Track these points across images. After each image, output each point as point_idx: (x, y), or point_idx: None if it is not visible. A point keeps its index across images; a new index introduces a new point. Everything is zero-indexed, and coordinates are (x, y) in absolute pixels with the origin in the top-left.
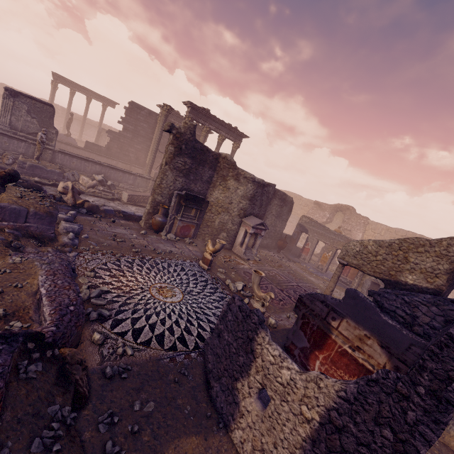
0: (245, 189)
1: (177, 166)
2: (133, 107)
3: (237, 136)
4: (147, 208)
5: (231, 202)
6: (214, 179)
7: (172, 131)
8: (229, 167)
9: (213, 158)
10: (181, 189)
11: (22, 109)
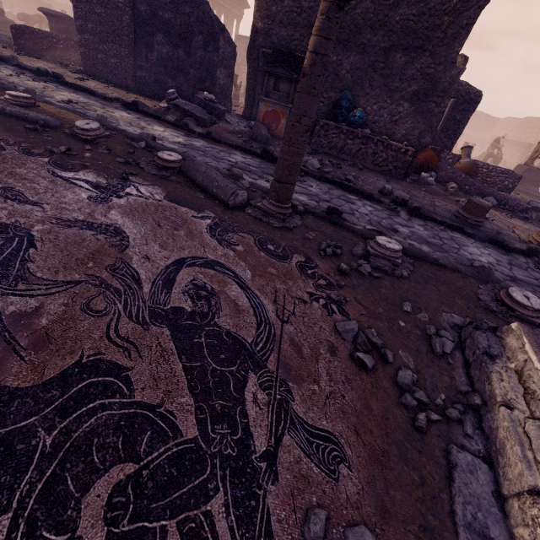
0: None
1: None
2: None
3: None
4: None
5: None
6: None
7: None
8: None
9: None
10: None
11: (242, 48)
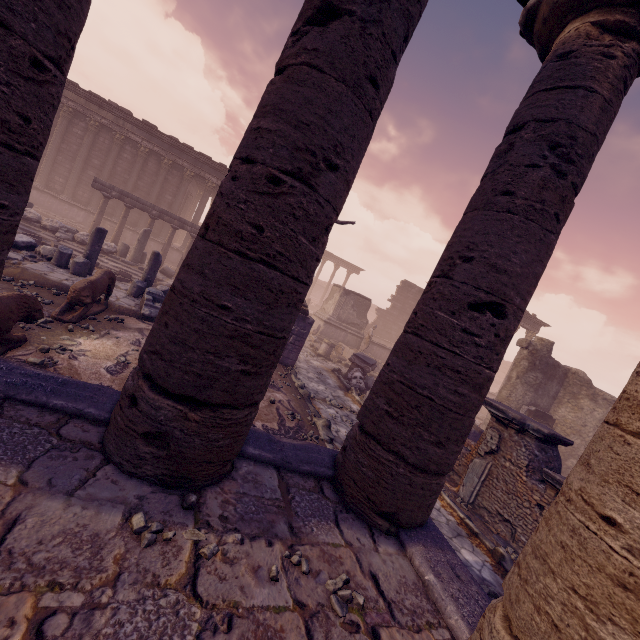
0: (605, 412)
1: (528, 380)
2: (405, 285)
3: (535, 324)
4: (488, 419)
5: (584, 424)
6: (560, 395)
7: (528, 347)
8: (581, 384)
9: (562, 373)
10: (529, 403)
11: (349, 304)
